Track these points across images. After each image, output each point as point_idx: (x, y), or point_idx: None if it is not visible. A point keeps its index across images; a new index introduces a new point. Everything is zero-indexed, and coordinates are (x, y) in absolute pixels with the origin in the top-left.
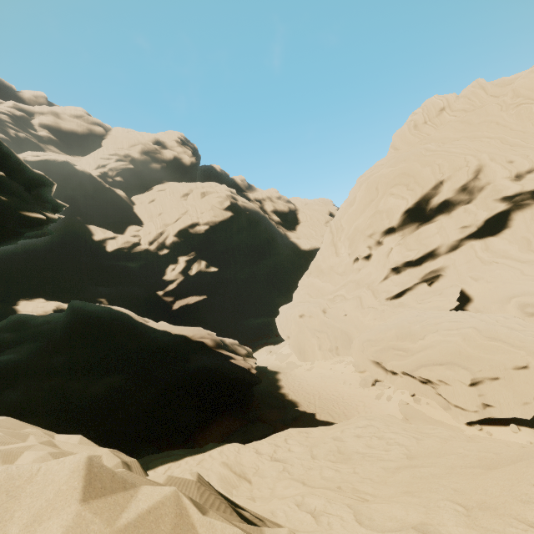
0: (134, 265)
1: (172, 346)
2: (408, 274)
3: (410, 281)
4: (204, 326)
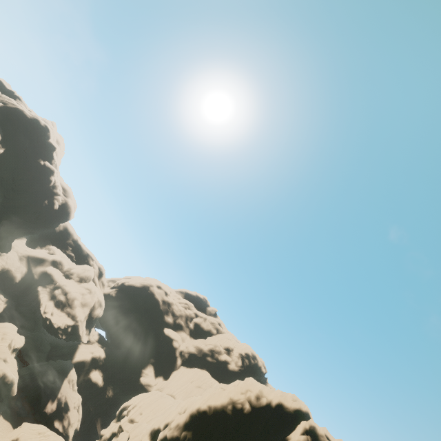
0: None
1: (56, 385)
2: None
3: None
4: None
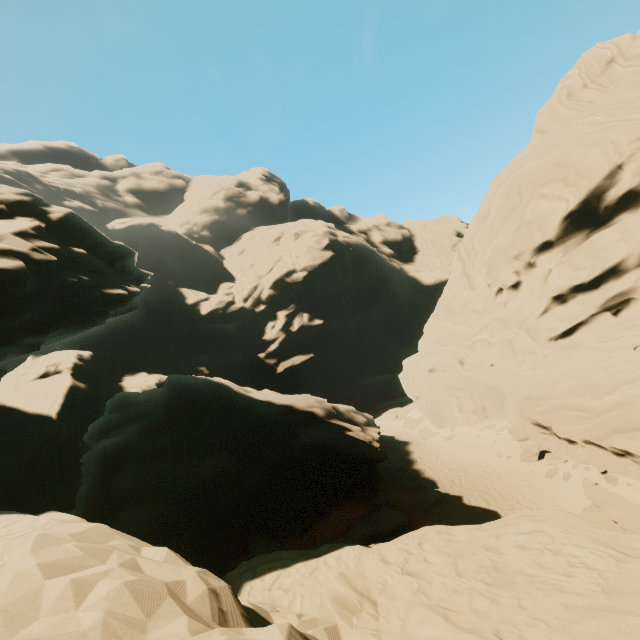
0: (231, 327)
1: (277, 419)
2: (579, 303)
3: (583, 312)
4: (315, 390)
